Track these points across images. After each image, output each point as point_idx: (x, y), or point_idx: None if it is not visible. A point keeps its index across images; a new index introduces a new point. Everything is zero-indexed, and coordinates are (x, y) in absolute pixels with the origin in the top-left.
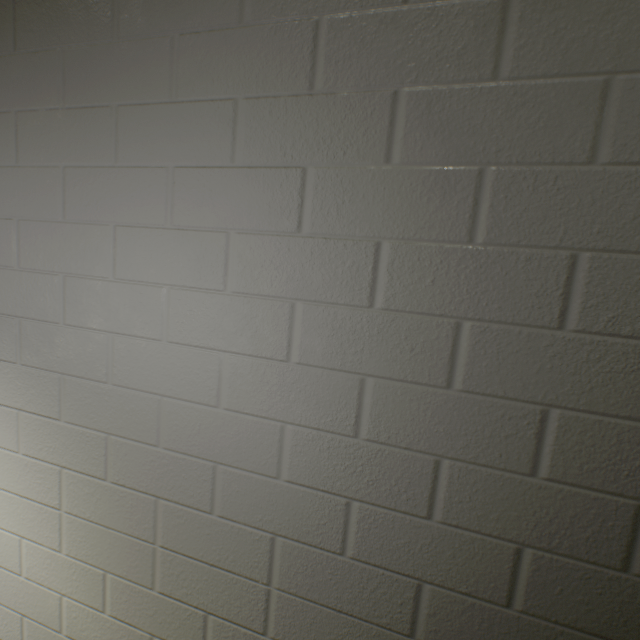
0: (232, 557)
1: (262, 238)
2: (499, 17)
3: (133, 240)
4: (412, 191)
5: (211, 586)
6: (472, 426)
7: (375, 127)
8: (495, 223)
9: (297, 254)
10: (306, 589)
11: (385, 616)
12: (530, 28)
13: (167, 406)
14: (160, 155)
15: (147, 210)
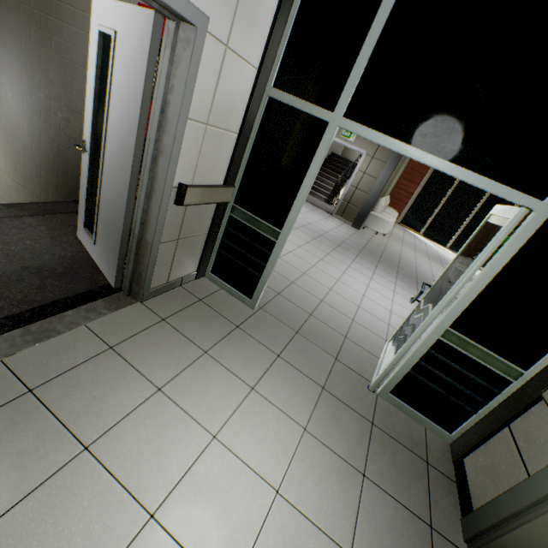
0: (20, 151)
1: (19, 81)
2: (41, 51)
3: (1, 73)
4: (35, 80)
5: (18, 158)
6: (45, 128)
7: (30, 64)
8: (44, 90)
9: (23, 86)
10: (30, 159)
11: (39, 165)
12: (44, 55)
13: (9, 115)
14: (4, 55)
15: (3, 67)
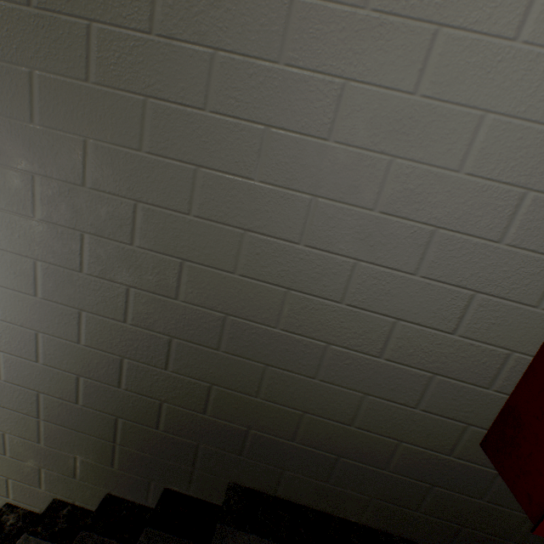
0: None
1: None
2: (29, 83)
3: None
4: (0, 180)
5: None
6: (50, 317)
7: None
8: (45, 209)
9: None
10: None
11: (26, 409)
12: (46, 96)
13: None
14: None
15: None
